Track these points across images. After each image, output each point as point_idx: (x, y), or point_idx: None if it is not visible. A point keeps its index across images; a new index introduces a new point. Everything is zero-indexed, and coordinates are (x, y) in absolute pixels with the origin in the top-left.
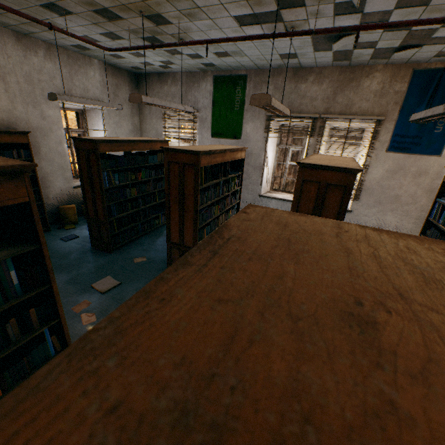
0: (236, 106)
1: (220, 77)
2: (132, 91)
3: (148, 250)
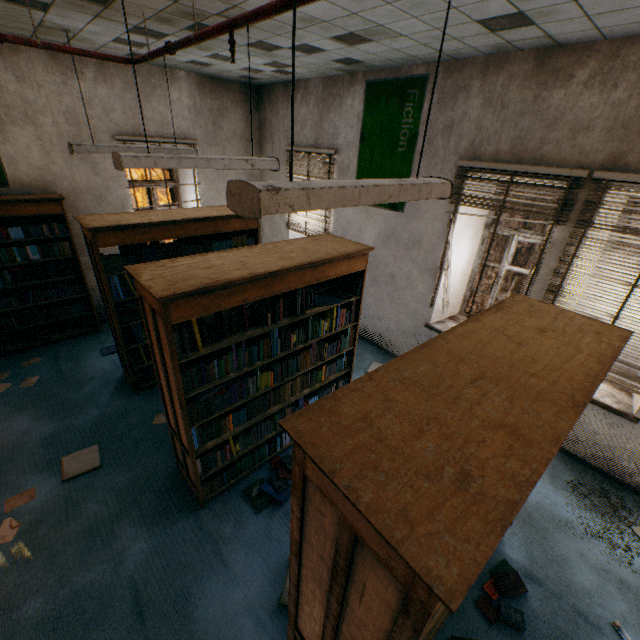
0: (400, 144)
1: (377, 83)
2: (248, 116)
3: None
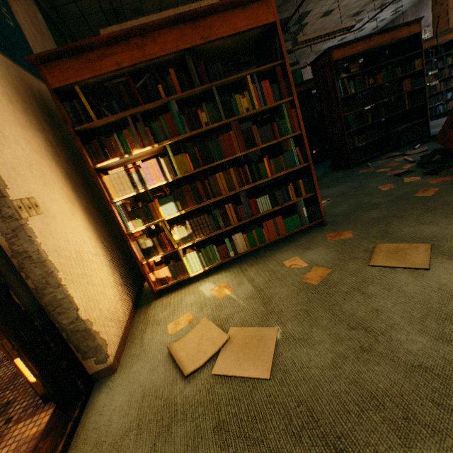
0: None
1: None
2: None
3: None
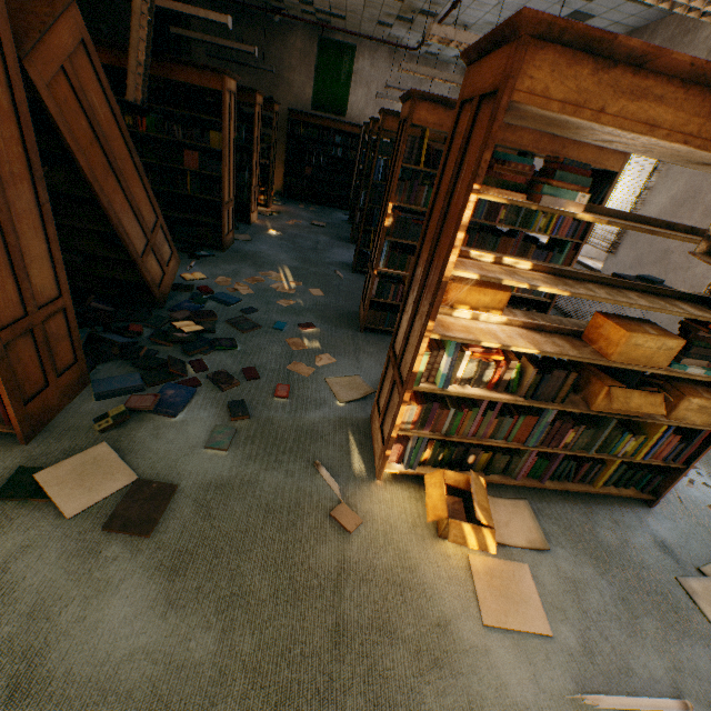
0: None
1: None
2: None
3: None
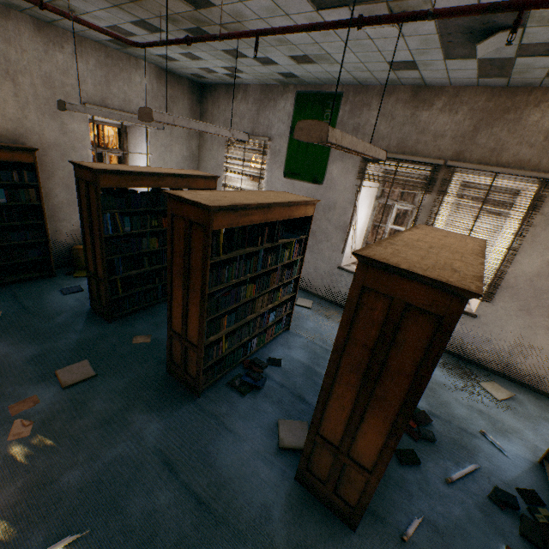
0: None
1: (305, 94)
2: (192, 106)
3: (160, 326)
